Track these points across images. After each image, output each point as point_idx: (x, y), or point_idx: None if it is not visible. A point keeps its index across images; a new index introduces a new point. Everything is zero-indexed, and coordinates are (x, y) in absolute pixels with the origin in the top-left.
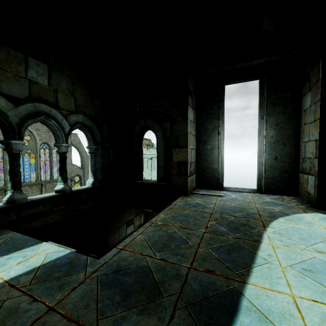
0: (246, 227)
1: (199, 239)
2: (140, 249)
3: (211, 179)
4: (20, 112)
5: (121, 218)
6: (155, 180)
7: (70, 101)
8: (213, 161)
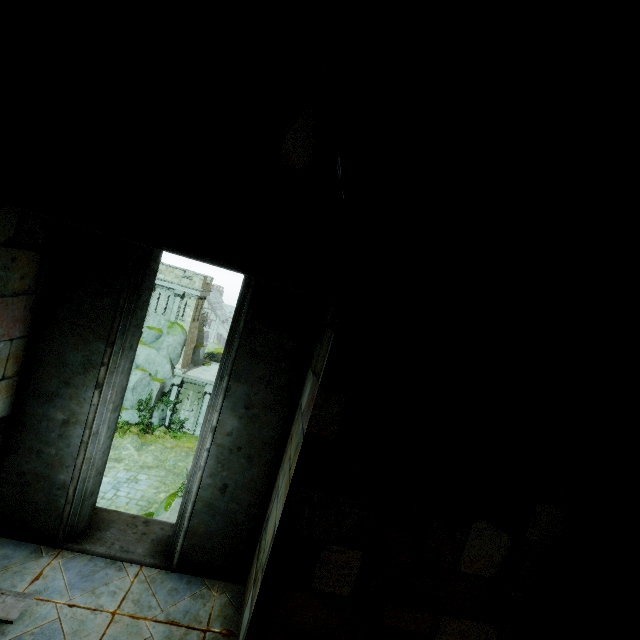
0: None
1: None
2: None
3: (42, 512)
4: None
5: None
6: None
7: None
8: (60, 459)
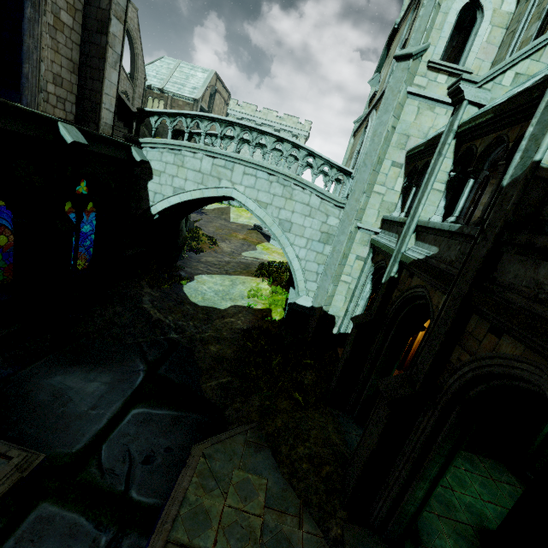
0: None
1: None
2: None
3: None
4: None
5: None
6: None
7: None
8: None
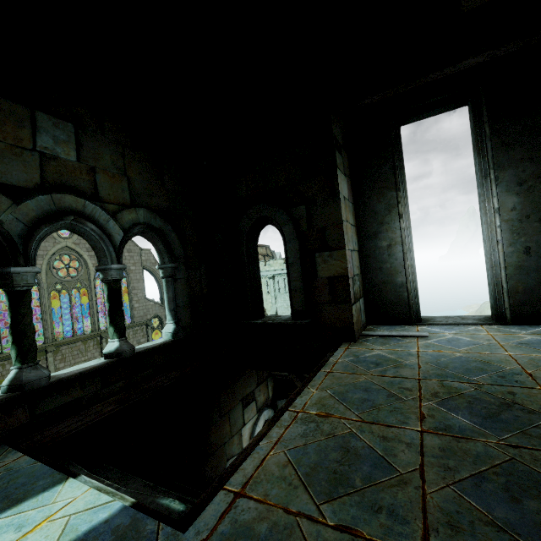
0: (517, 413)
1: (418, 455)
2: (281, 494)
3: (395, 304)
4: (25, 214)
5: (232, 392)
6: (288, 316)
7: (120, 186)
8: (394, 269)
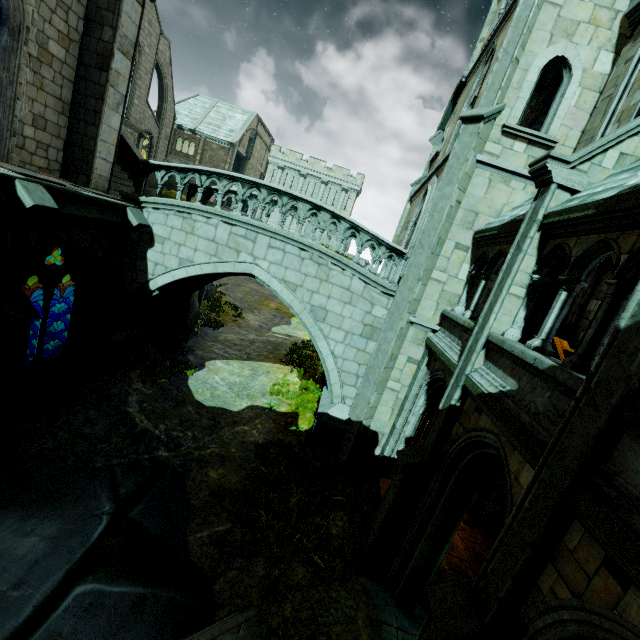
0: None
1: None
2: None
3: None
4: None
5: None
6: None
7: None
8: None
